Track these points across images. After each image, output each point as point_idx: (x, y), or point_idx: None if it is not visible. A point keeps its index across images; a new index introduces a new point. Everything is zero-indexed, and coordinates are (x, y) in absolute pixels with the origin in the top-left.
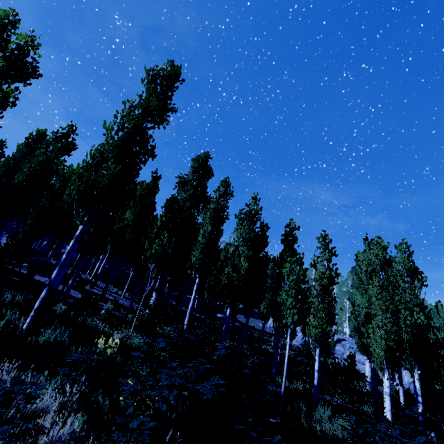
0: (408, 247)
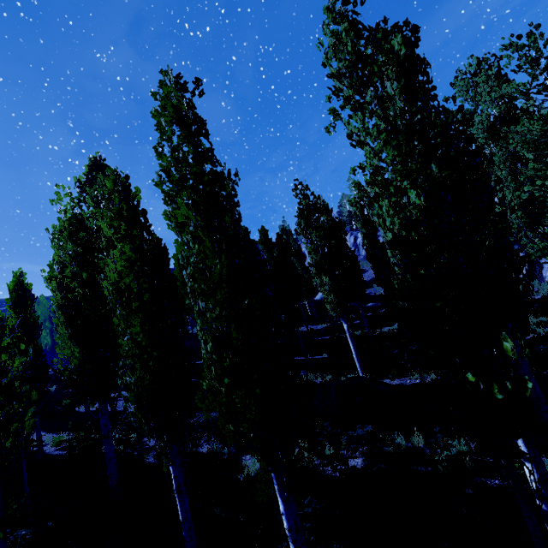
0: None
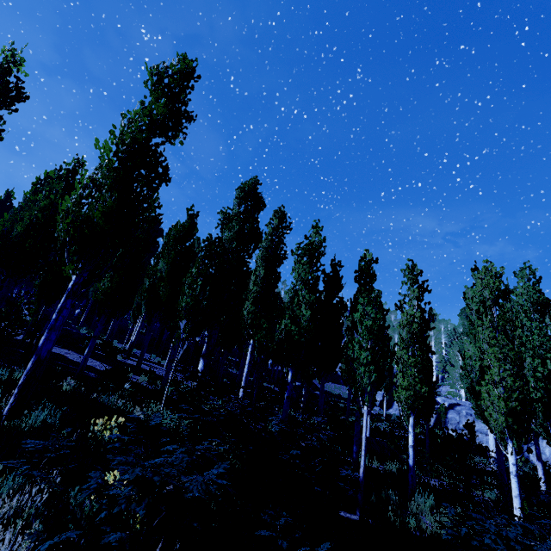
0: (534, 272)
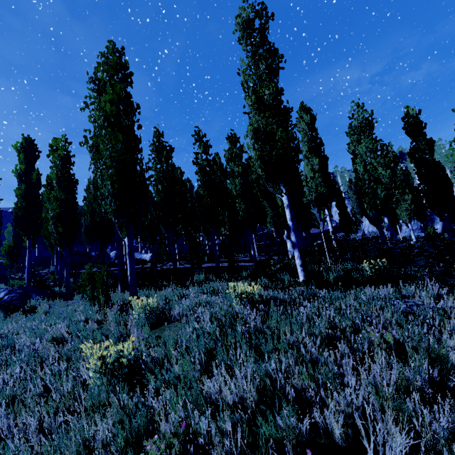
0: None
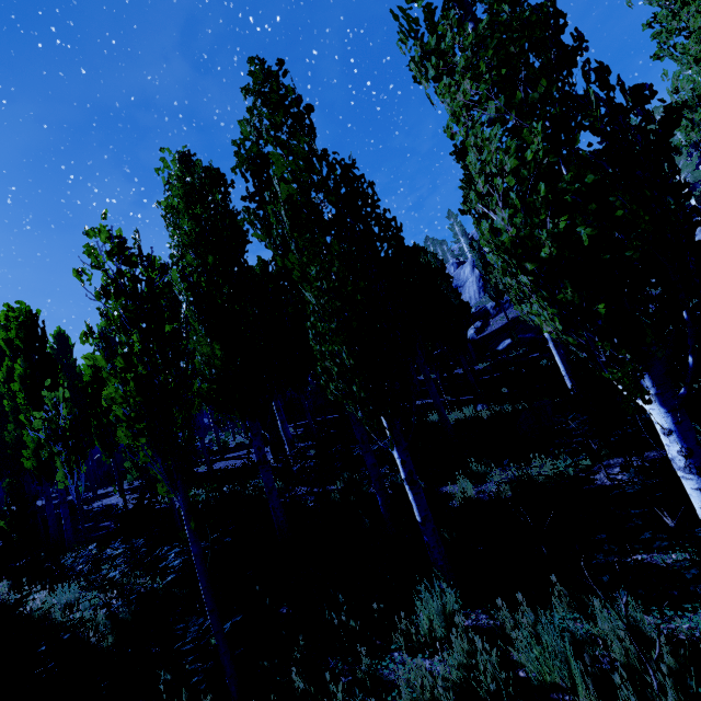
0: None
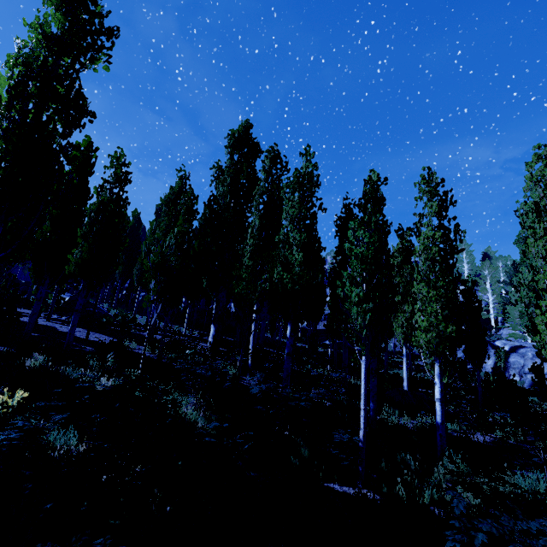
0: None
